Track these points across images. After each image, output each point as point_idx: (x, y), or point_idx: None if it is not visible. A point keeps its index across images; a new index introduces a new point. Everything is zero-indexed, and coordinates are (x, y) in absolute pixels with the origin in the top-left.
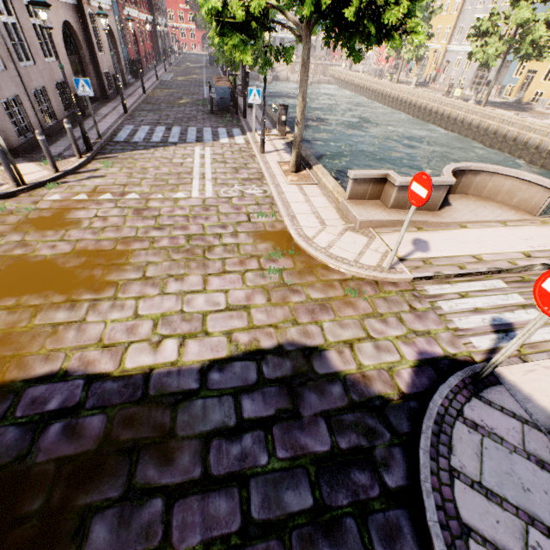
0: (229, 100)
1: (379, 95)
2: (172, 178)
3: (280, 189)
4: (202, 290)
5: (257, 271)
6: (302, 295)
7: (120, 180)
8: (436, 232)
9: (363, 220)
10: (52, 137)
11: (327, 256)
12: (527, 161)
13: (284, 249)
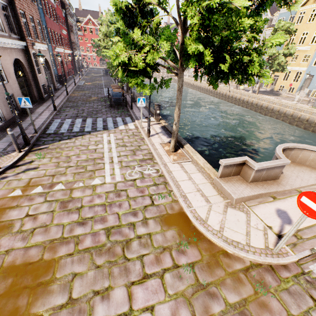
0: (121, 99)
1: (199, 88)
2: (89, 164)
3: (168, 168)
4: (129, 312)
5: (173, 269)
6: (220, 300)
7: (50, 170)
8: (286, 200)
9: (238, 197)
10: (0, 133)
11: (225, 241)
12: (287, 123)
13: (188, 235)
